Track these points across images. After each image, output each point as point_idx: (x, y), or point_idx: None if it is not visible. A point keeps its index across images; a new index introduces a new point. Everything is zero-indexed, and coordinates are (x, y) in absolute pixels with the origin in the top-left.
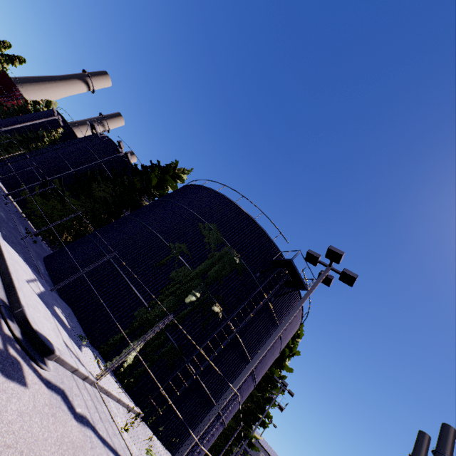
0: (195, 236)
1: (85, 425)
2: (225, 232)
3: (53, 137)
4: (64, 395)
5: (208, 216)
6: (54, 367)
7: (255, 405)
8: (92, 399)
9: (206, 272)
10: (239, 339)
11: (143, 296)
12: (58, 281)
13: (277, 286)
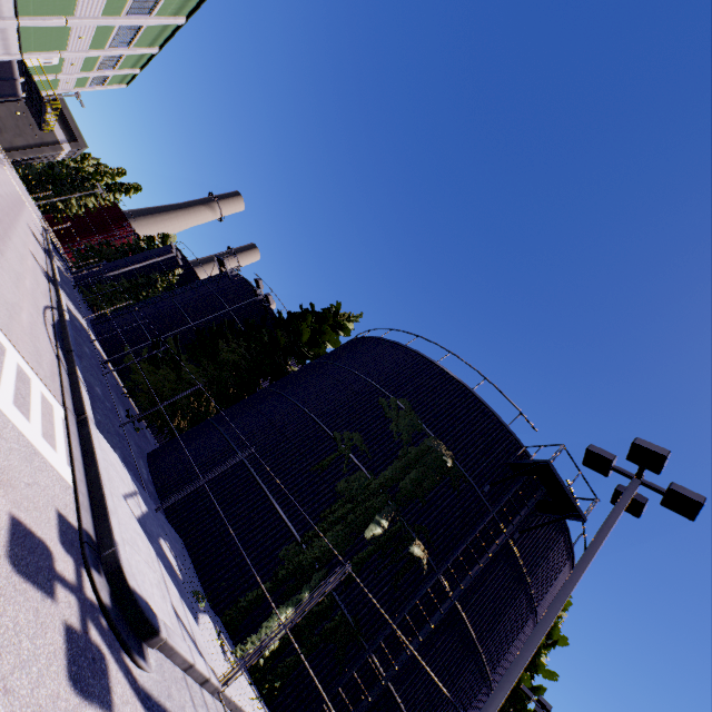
0: (375, 419)
1: None
2: (424, 413)
3: (168, 281)
4: None
5: (394, 387)
6: (157, 662)
7: None
8: None
9: (397, 482)
10: (459, 611)
11: (294, 522)
12: (165, 492)
13: (524, 511)
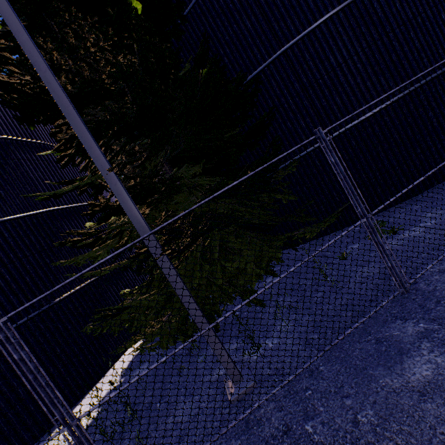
0: None
1: None
2: None
3: None
4: None
5: None
6: None
7: None
8: None
9: None
10: None
11: None
12: None
13: None
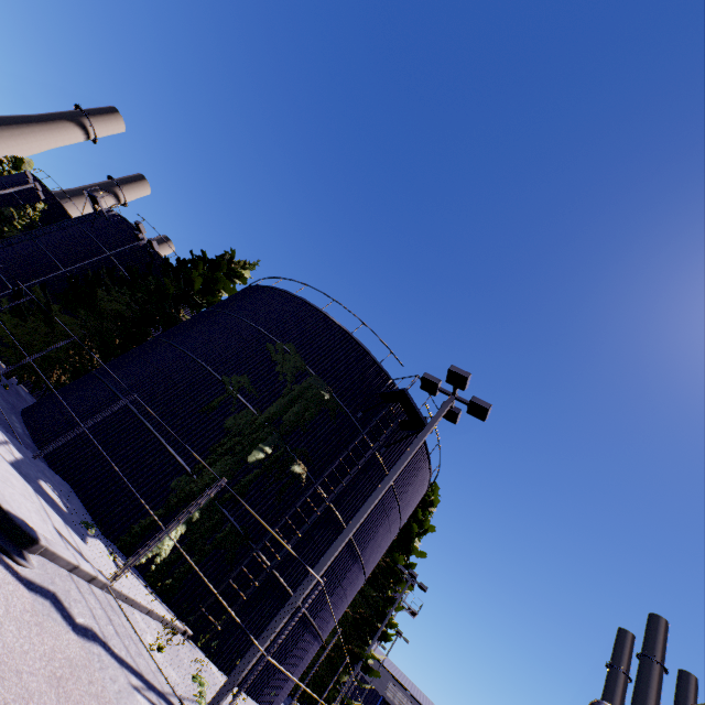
0: (262, 363)
1: (90, 639)
2: (308, 355)
3: (28, 218)
4: (56, 600)
5: (281, 333)
6: (39, 563)
7: (372, 610)
8: (103, 607)
9: (281, 416)
10: (334, 511)
11: (184, 457)
12: (46, 444)
13: (389, 431)
